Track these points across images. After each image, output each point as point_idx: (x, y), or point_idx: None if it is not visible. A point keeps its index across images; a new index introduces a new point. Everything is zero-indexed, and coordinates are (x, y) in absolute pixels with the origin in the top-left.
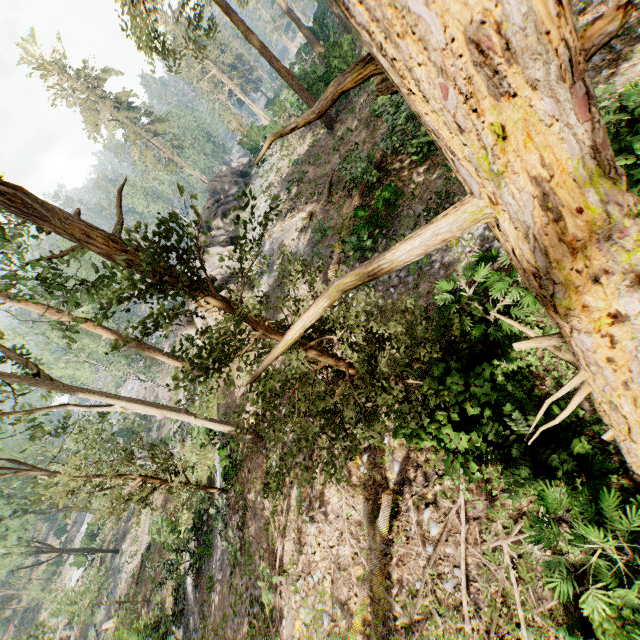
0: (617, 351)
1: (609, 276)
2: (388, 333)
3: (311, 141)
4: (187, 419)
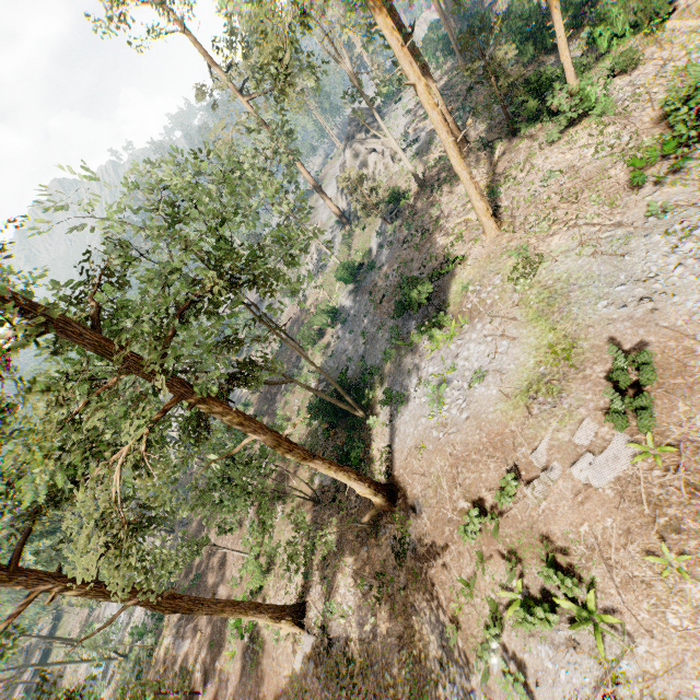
0: (557, 19)
1: (554, 2)
2: (513, 81)
3: (448, 79)
4: (404, 156)
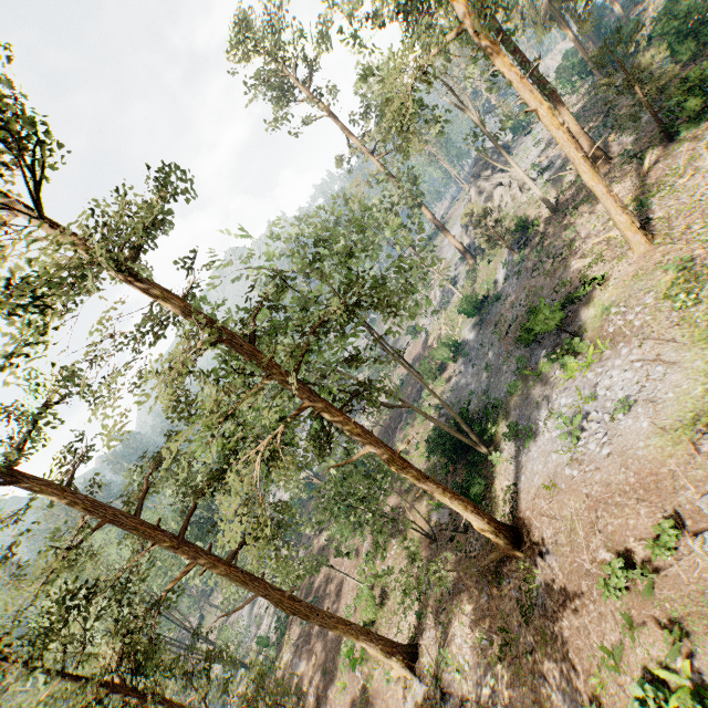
0: None
1: None
2: (664, 83)
3: (585, 100)
4: (532, 184)
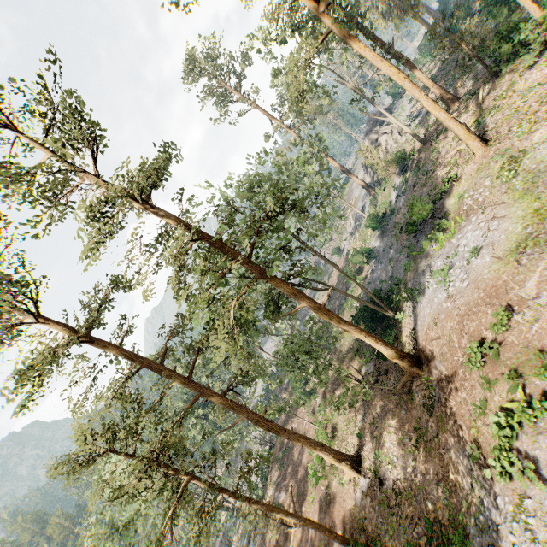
0: None
1: None
2: (483, 39)
3: (440, 64)
4: (403, 126)
